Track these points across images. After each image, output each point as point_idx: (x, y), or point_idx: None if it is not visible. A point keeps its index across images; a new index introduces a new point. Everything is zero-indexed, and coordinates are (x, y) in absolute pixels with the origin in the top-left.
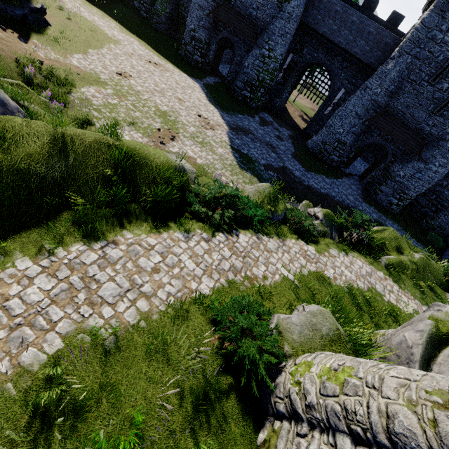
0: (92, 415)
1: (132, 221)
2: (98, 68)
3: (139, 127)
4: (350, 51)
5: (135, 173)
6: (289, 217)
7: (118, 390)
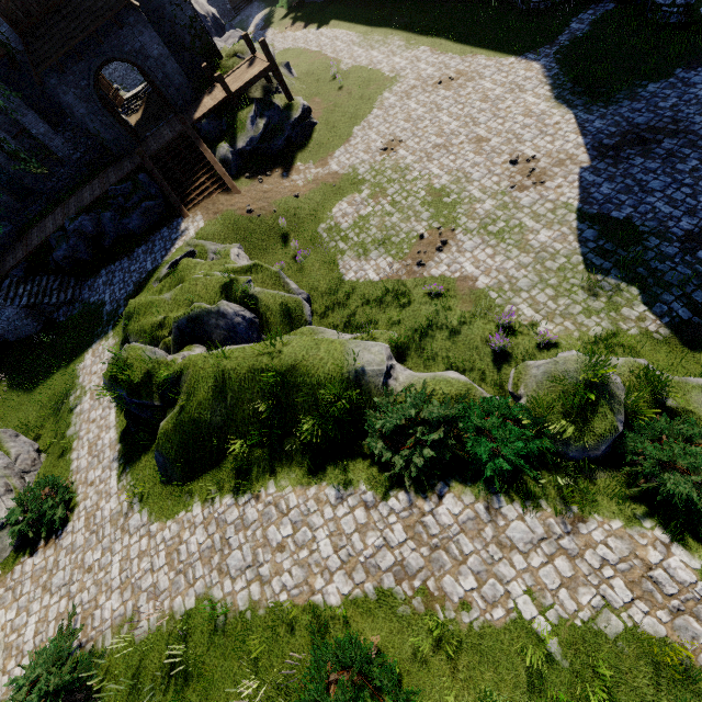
0: (193, 686)
1: (286, 463)
2: (359, 157)
3: (392, 244)
4: None
5: (292, 398)
6: (635, 448)
7: (213, 676)
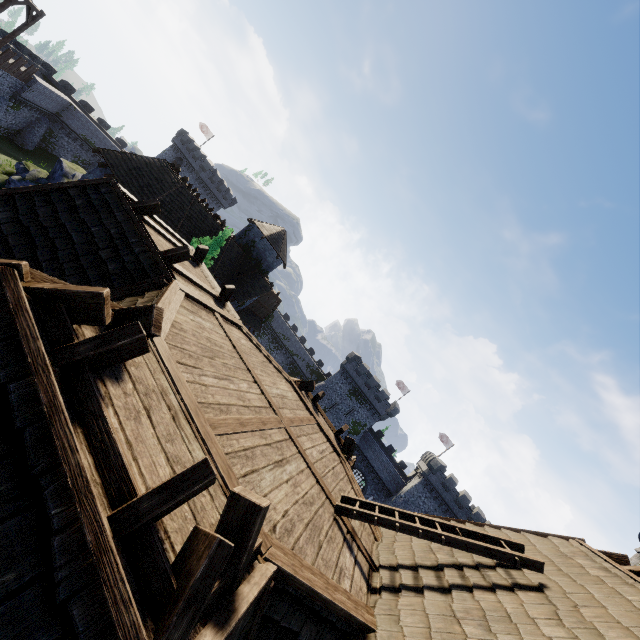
0: None
1: None
2: None
3: None
4: (379, 475)
5: None
6: None
7: None
